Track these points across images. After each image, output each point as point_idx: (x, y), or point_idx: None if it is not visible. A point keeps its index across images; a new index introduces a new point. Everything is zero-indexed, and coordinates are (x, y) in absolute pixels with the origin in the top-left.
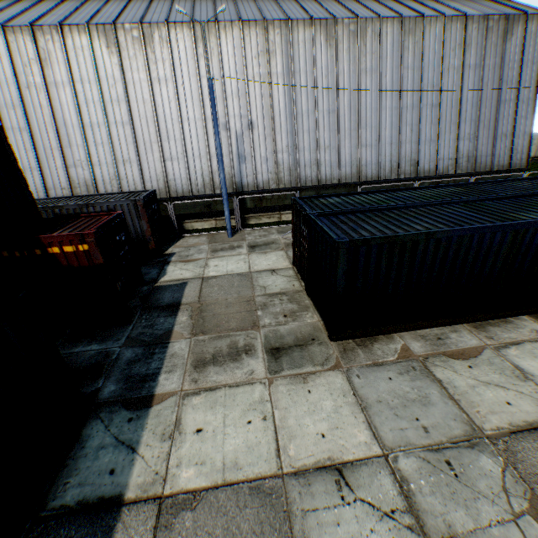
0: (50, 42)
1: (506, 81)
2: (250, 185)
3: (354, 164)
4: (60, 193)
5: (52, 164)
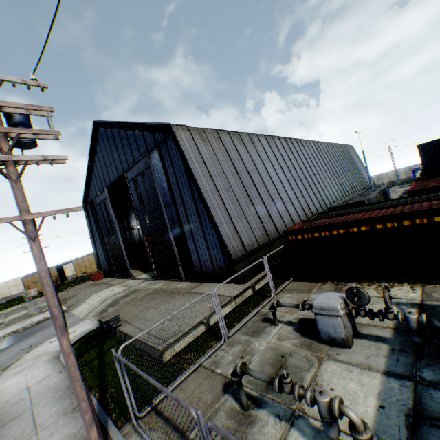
0: (289, 143)
1: (358, 161)
2: (348, 195)
3: (357, 185)
4: (317, 206)
5: (310, 192)
